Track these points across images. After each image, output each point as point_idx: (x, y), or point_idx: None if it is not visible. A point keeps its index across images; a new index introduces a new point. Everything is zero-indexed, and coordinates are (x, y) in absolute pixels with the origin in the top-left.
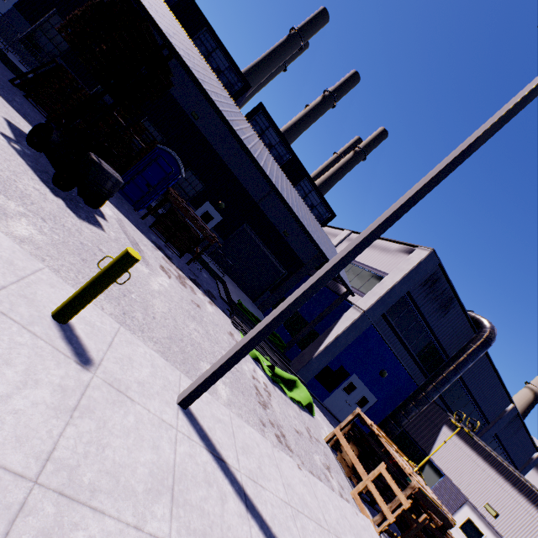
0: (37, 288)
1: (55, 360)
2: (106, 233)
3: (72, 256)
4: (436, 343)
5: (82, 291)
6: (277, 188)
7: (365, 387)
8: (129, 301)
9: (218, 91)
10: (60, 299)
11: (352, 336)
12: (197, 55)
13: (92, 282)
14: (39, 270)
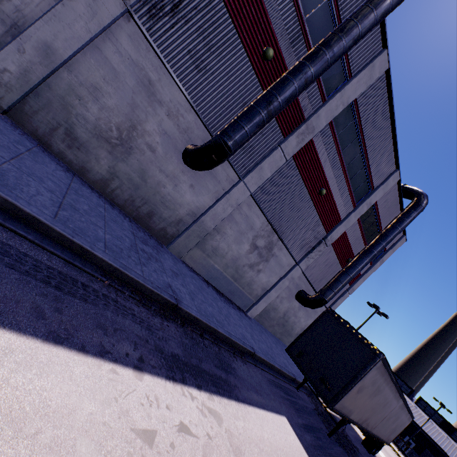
0: None
1: None
2: None
3: None
4: None
5: None
6: (424, 430)
7: None
8: None
9: None
10: None
11: None
12: None
13: None
14: None
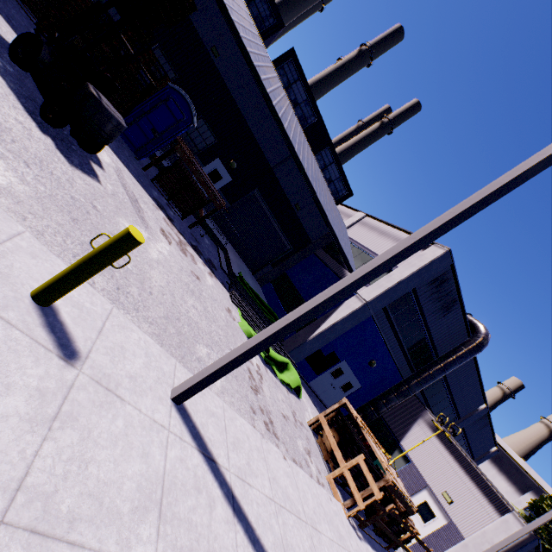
0: (14, 259)
1: (32, 355)
2: (102, 185)
3: (60, 215)
4: (430, 341)
5: (70, 272)
6: (299, 157)
7: (352, 374)
8: (124, 273)
9: (246, 25)
10: (43, 274)
11: (350, 325)
12: None
13: (82, 262)
14: (18, 234)
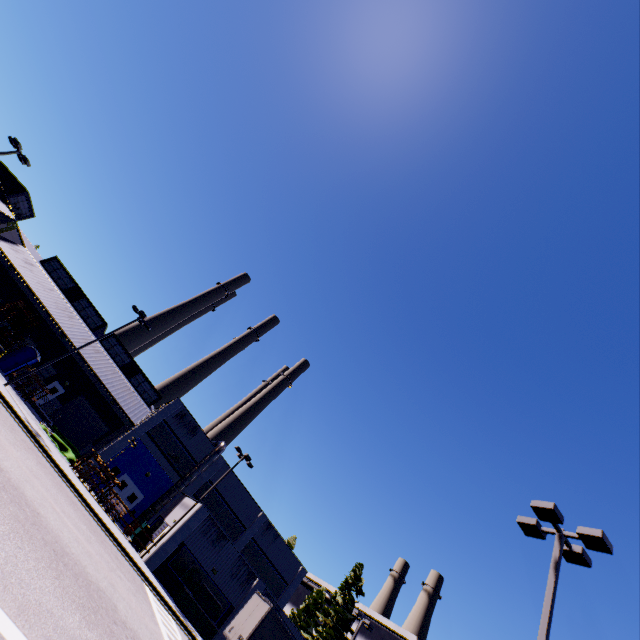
0: None
1: None
2: None
3: None
4: (189, 455)
5: None
6: (91, 366)
7: (135, 486)
8: None
9: (74, 326)
10: None
11: (124, 444)
12: (69, 311)
13: None
14: None
